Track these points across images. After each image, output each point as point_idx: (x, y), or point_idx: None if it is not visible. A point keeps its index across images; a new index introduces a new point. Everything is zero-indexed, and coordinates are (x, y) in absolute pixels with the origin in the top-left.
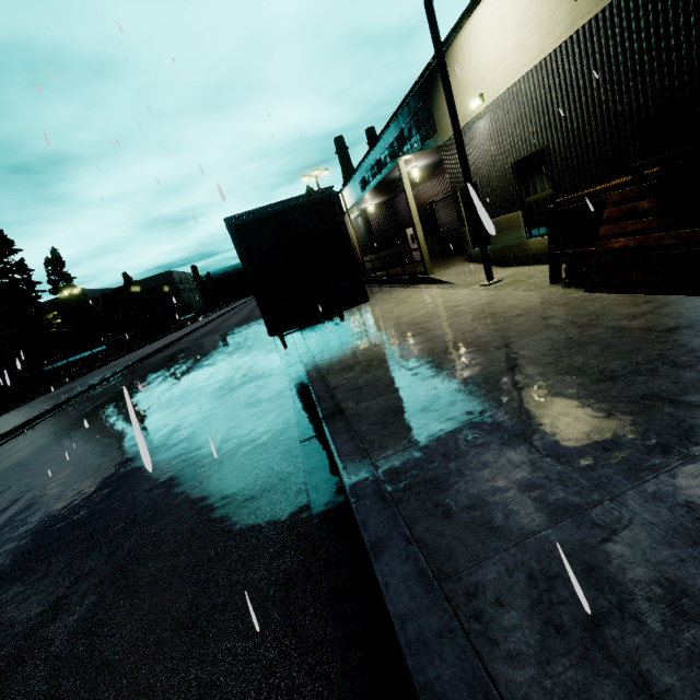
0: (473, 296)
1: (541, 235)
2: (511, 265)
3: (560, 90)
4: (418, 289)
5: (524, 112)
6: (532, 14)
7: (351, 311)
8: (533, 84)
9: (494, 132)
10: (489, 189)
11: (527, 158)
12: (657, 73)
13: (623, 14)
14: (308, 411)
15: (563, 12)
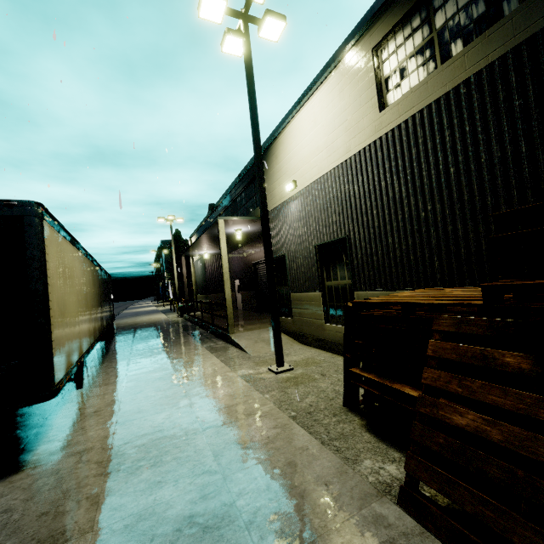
0: (239, 405)
1: (339, 323)
2: (309, 343)
3: (363, 187)
4: (207, 351)
5: (329, 201)
6: (340, 120)
7: (117, 366)
8: (338, 178)
9: (303, 215)
10: (295, 264)
11: (330, 243)
12: (466, 186)
13: (427, 126)
14: None
15: (368, 120)
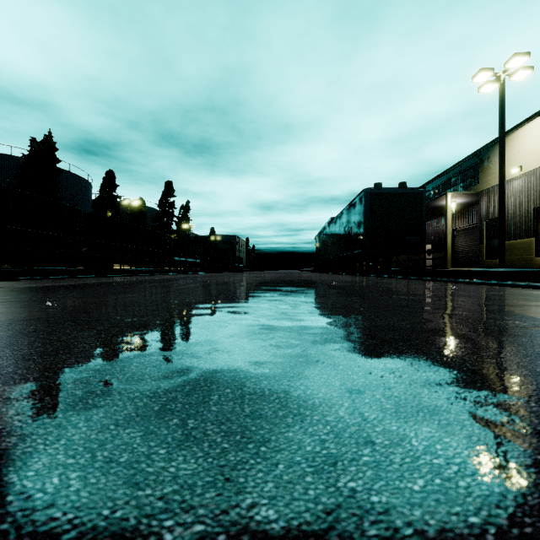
0: None
1: None
2: None
3: None
4: None
5: None
6: None
7: None
8: None
9: (525, 188)
10: (511, 222)
11: None
12: None
13: None
14: (401, 276)
15: None
